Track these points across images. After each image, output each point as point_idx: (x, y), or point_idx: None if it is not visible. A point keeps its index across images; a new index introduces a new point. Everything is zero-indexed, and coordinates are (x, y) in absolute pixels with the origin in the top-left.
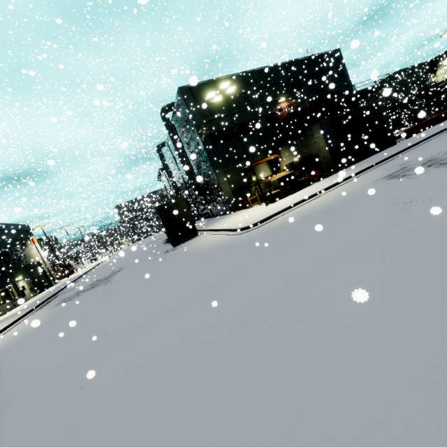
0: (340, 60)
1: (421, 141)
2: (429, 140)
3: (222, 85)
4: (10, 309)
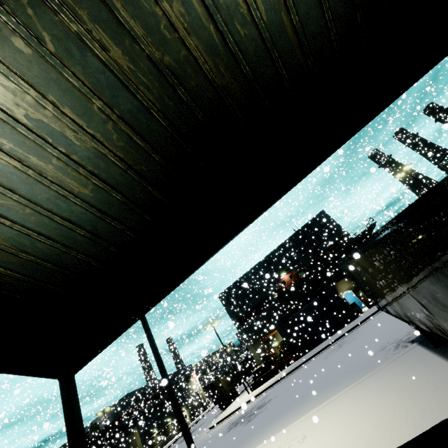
0: (326, 218)
1: (327, 346)
2: (330, 347)
3: (208, 326)
4: (177, 434)
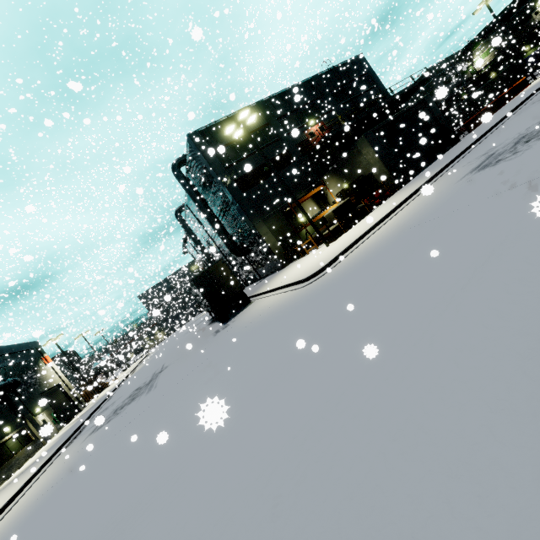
0: (366, 66)
1: (492, 127)
2: (502, 124)
3: (241, 115)
4: (31, 454)
